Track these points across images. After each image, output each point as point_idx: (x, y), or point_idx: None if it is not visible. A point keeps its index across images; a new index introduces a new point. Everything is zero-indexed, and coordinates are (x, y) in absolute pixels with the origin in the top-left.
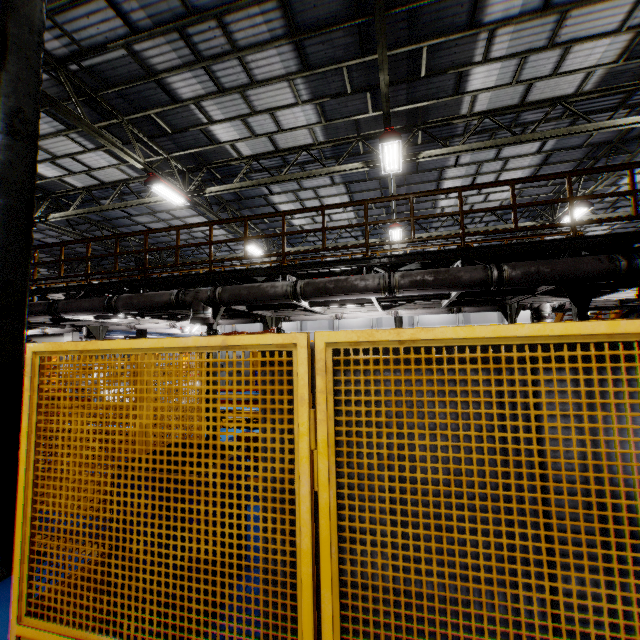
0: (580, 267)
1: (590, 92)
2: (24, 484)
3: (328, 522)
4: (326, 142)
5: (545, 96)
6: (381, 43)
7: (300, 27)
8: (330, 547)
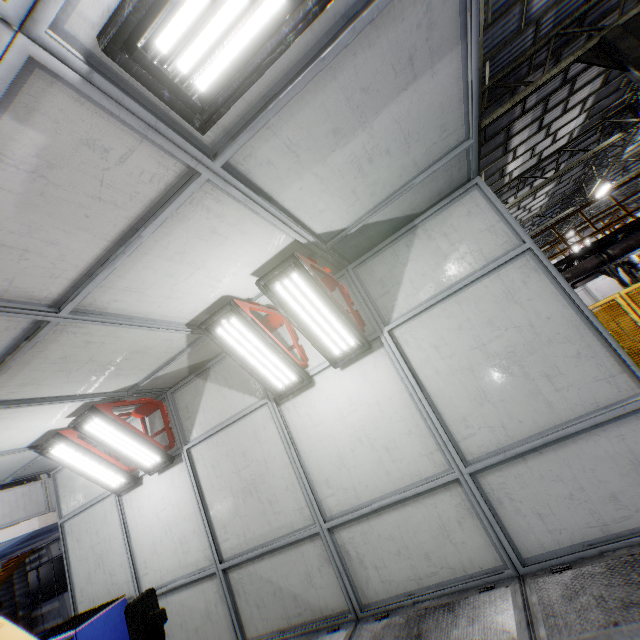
0: None
1: (576, 137)
2: None
3: None
4: None
5: (551, 152)
6: None
7: None
8: None
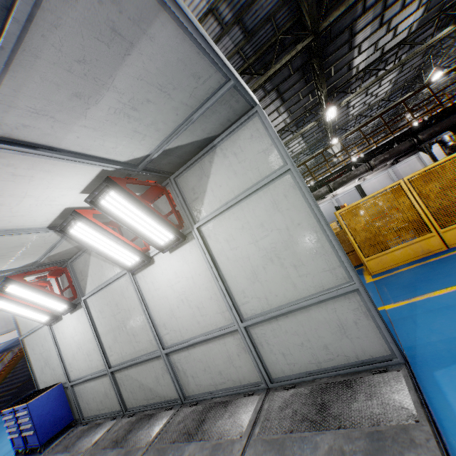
0: (451, 121)
1: (415, 31)
2: (350, 236)
3: (423, 206)
4: (291, 122)
5: (392, 45)
6: (323, 83)
7: (282, 92)
8: (425, 209)
